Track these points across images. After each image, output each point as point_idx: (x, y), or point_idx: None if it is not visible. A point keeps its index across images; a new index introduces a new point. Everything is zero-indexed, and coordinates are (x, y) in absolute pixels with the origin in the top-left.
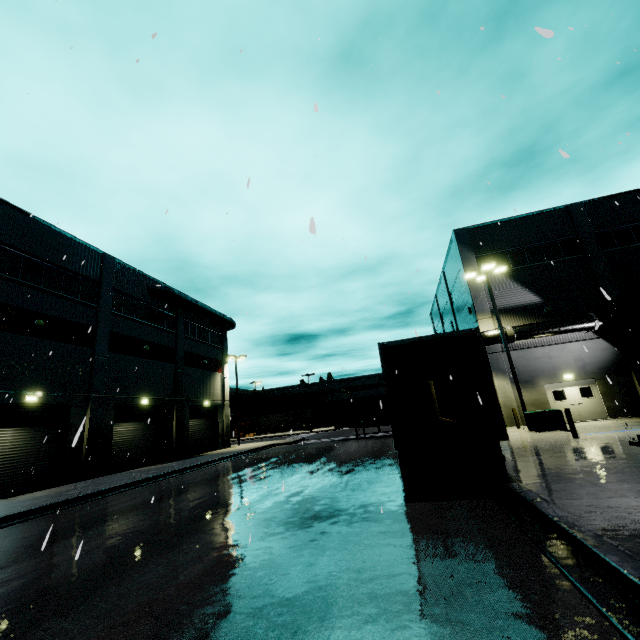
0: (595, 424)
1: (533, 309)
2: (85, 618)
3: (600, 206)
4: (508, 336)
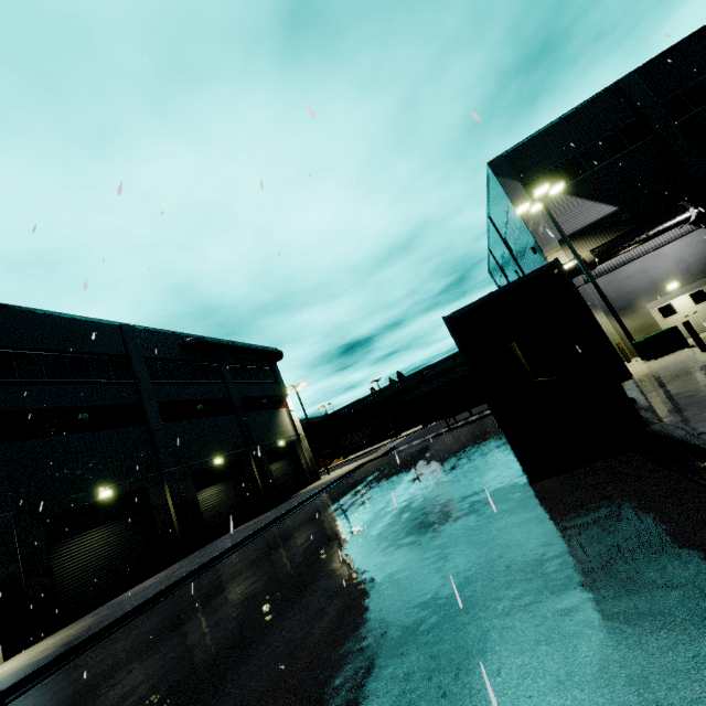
0: None
1: (608, 222)
2: None
3: (658, 68)
4: (588, 263)
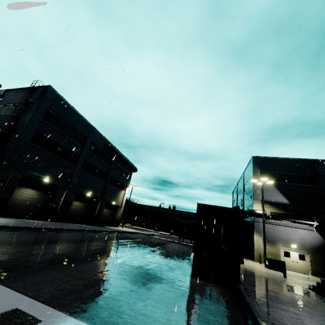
0: (301, 275)
1: (283, 206)
2: (62, 273)
3: None
4: (266, 216)
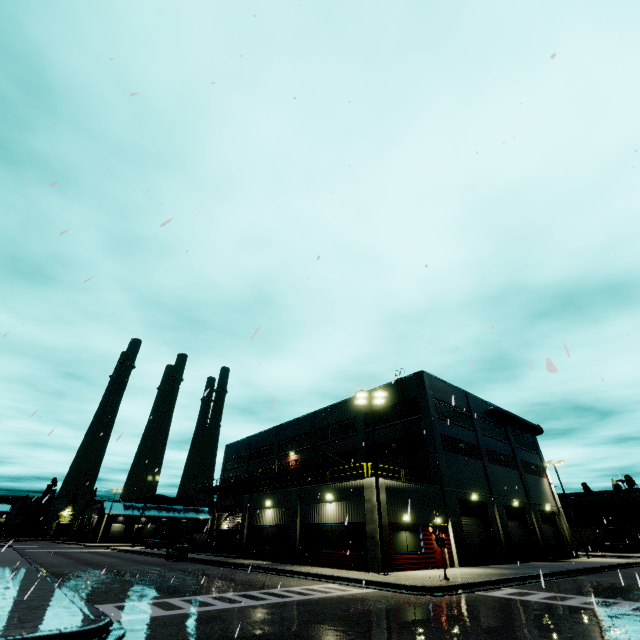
0: None
1: None
2: None
3: None
4: None
